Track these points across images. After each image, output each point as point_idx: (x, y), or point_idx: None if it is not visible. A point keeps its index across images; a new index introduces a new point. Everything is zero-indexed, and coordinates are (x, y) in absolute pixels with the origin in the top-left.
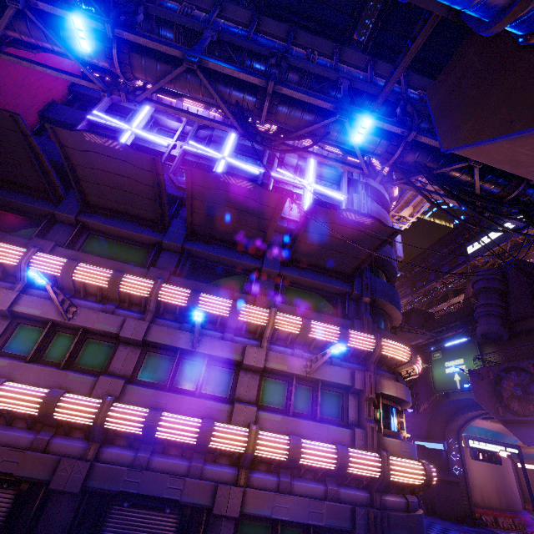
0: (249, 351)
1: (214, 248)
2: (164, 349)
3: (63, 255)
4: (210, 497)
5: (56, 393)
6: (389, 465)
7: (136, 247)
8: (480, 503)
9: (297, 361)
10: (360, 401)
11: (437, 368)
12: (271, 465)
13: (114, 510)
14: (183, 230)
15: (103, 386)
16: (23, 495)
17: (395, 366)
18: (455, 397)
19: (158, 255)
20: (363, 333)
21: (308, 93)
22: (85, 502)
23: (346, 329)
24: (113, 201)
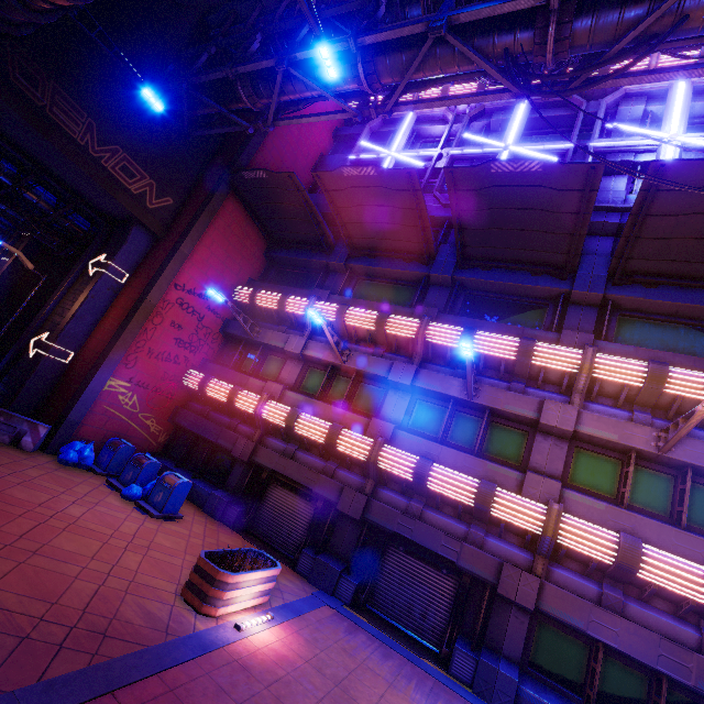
0: (549, 407)
1: (495, 273)
2: (435, 397)
3: (337, 302)
4: (493, 573)
5: (337, 426)
6: None
7: (402, 287)
8: None
9: (638, 430)
10: None
11: None
12: (587, 568)
13: (391, 550)
14: (452, 257)
15: (375, 428)
16: (320, 509)
17: None
18: None
19: (425, 293)
20: None
21: None
22: (365, 532)
23: None
24: (375, 239)
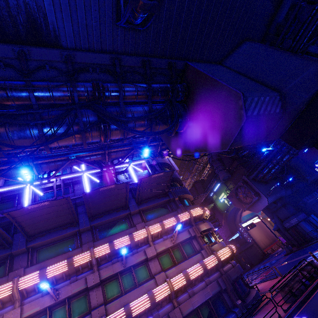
0: (147, 251)
1: (105, 217)
2: (111, 278)
3: (32, 271)
4: None
5: None
6: (218, 255)
7: (66, 241)
8: (264, 247)
9: (167, 241)
10: (197, 240)
11: (217, 202)
12: (182, 290)
13: None
14: (86, 218)
15: (96, 315)
16: None
17: (200, 217)
18: (230, 210)
19: (80, 237)
20: (183, 213)
21: (120, 147)
22: None
23: (177, 215)
24: (44, 227)
